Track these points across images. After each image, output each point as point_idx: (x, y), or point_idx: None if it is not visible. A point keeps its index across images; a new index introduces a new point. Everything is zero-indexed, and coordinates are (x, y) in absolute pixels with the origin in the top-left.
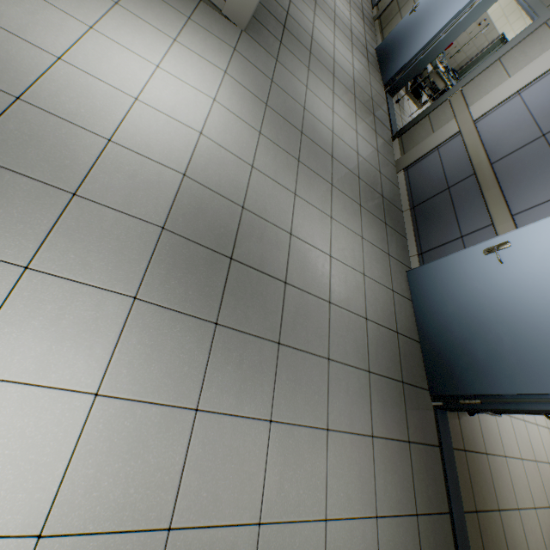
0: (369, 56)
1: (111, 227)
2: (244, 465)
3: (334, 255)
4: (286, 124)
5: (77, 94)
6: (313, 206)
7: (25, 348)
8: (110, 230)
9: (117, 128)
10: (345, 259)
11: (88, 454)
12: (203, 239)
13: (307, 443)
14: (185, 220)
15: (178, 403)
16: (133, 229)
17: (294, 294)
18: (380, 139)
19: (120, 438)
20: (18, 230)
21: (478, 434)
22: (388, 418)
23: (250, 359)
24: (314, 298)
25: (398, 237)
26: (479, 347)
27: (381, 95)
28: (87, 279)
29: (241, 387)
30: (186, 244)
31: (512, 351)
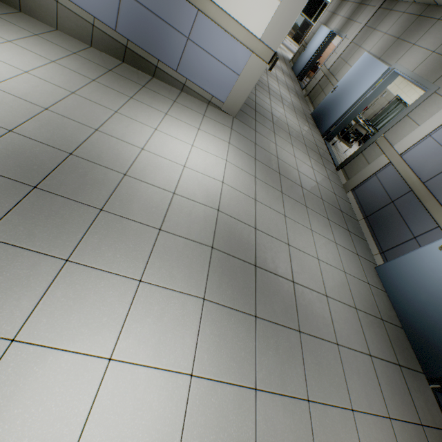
0: (307, 118)
1: (182, 249)
2: (297, 441)
3: (320, 258)
4: (269, 169)
5: (154, 168)
6: (298, 223)
7: (145, 339)
8: (182, 251)
9: (177, 185)
10: (328, 261)
11: (193, 426)
12: (236, 253)
13: (339, 422)
14: (223, 240)
15: (242, 383)
16: (195, 249)
17: (300, 290)
18: (328, 171)
19: (210, 413)
20: (133, 256)
21: None
22: (398, 400)
23: (283, 345)
24: (314, 293)
25: (360, 240)
26: None
27: (321, 142)
28: (174, 287)
29: (281, 369)
30: (227, 257)
31: None
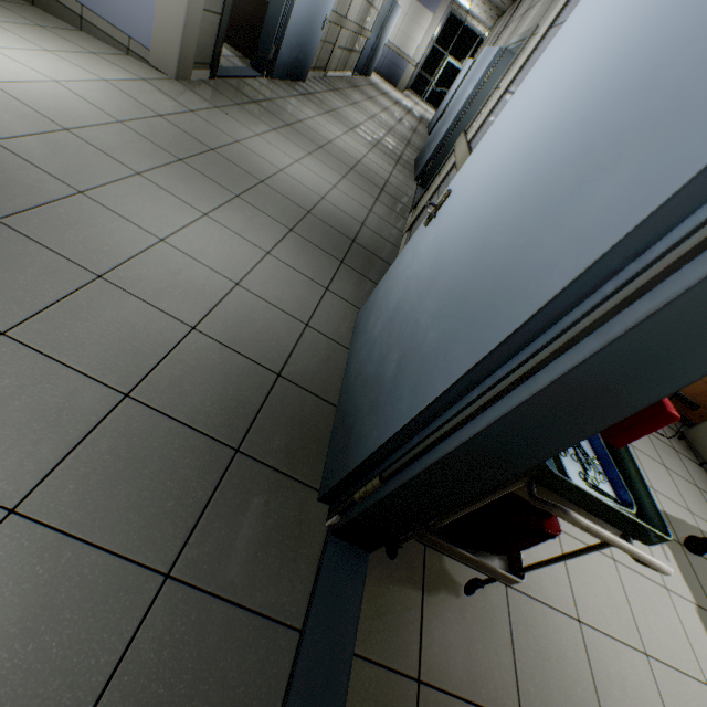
0: (403, 162)
1: None
2: None
3: (175, 243)
4: (186, 136)
5: None
6: (171, 194)
7: None
8: None
9: None
10: (198, 255)
11: None
12: None
13: None
14: None
15: None
16: None
17: (4, 236)
18: (382, 206)
19: None
20: None
21: (496, 656)
22: (121, 498)
23: None
24: (58, 258)
25: (366, 283)
26: (391, 361)
27: (407, 185)
28: None
29: None
30: None
31: (426, 334)
